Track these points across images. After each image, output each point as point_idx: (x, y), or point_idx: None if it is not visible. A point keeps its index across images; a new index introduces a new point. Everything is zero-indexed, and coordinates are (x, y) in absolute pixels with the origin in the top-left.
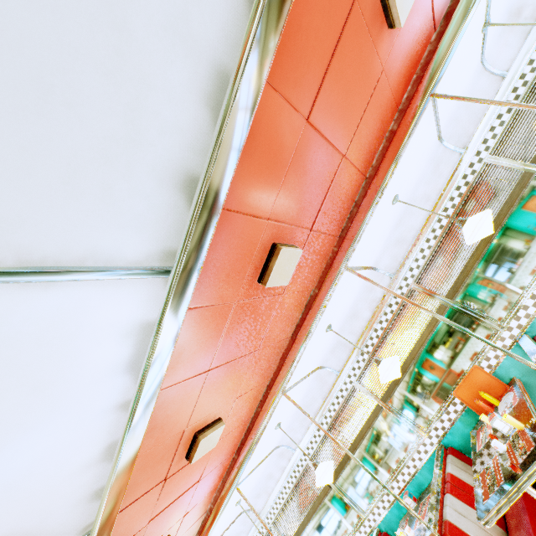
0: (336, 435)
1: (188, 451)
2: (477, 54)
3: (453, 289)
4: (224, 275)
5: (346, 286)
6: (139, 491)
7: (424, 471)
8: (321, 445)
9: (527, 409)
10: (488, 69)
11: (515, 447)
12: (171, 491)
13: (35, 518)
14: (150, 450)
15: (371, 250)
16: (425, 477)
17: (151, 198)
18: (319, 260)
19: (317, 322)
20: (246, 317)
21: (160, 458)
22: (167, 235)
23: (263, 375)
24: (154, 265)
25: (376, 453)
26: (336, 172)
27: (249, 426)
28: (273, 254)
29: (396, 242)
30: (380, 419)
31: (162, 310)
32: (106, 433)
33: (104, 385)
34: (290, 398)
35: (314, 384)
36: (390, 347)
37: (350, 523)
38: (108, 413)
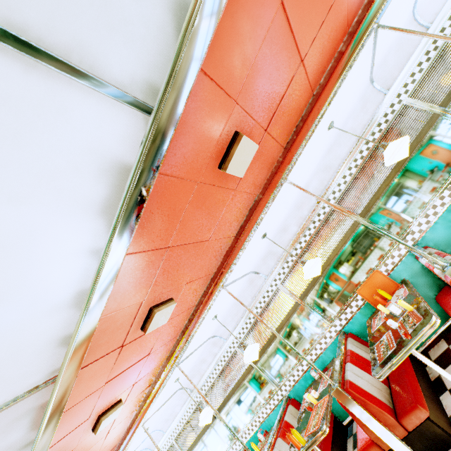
0: (260, 327)
1: (143, 323)
2: (412, 1)
3: (366, 209)
4: (193, 149)
5: (282, 199)
6: (99, 352)
7: (328, 351)
8: (247, 336)
9: (416, 296)
10: (417, 19)
11: (405, 323)
12: (126, 358)
13: (5, 351)
14: (112, 315)
15: (305, 171)
16: (328, 356)
17: (142, 5)
18: (266, 167)
19: (259, 223)
20: (204, 203)
21: (119, 324)
22: (152, 64)
23: (209, 267)
24: (137, 96)
25: (291, 340)
26: (293, 76)
27: (193, 313)
28: (235, 141)
29: (324, 168)
30: (297, 313)
31: (141, 148)
32: (77, 278)
33: (79, 222)
34: (229, 291)
35: (246, 286)
36: (311, 256)
37: (266, 394)
38: (80, 256)
